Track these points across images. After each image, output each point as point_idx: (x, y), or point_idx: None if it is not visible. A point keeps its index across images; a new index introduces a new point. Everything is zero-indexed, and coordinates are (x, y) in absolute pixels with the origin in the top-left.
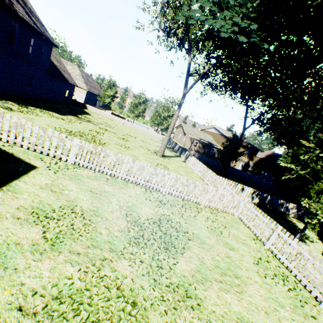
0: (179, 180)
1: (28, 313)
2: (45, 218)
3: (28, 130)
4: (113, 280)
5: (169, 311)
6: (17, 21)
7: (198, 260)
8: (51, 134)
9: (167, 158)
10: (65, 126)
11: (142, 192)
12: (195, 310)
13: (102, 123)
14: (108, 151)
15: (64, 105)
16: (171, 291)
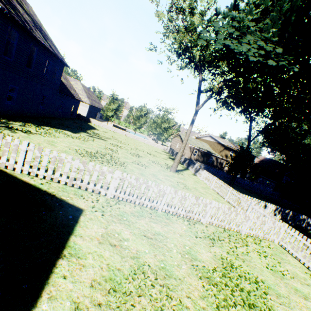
0: (221, 209)
1: None
2: (125, 296)
3: (67, 164)
4: None
5: None
6: (36, 45)
7: None
8: (91, 167)
9: (180, 173)
10: (83, 147)
11: (186, 225)
12: None
13: (110, 138)
14: (150, 182)
15: (71, 121)
16: None
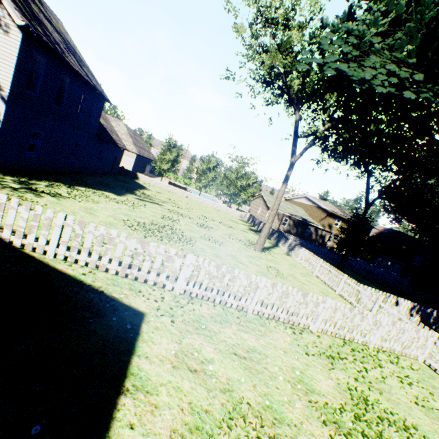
0: (339, 310)
1: None
2: None
3: (119, 246)
4: None
5: None
6: (68, 74)
7: None
8: (153, 250)
9: (268, 253)
10: (132, 216)
11: (290, 335)
12: None
13: (166, 202)
14: (237, 271)
15: (112, 177)
16: None
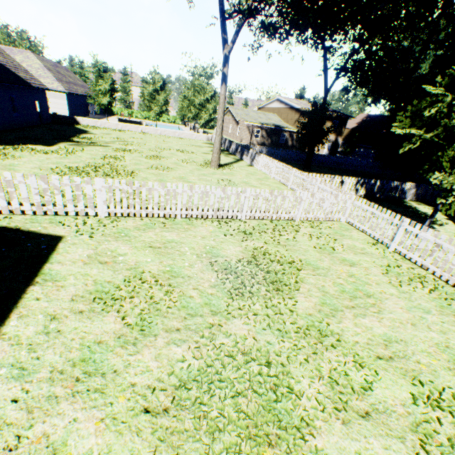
0: (261, 196)
1: (157, 412)
2: (114, 301)
3: (21, 187)
4: (233, 346)
5: (309, 358)
6: None
7: (318, 291)
8: (58, 183)
9: (227, 168)
10: (64, 163)
11: (216, 226)
12: (336, 348)
13: (113, 142)
14: (150, 183)
15: (43, 128)
16: (303, 337)
